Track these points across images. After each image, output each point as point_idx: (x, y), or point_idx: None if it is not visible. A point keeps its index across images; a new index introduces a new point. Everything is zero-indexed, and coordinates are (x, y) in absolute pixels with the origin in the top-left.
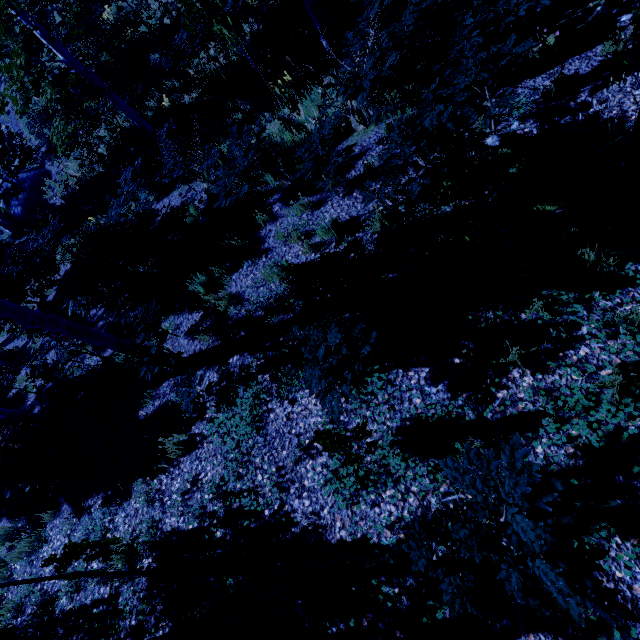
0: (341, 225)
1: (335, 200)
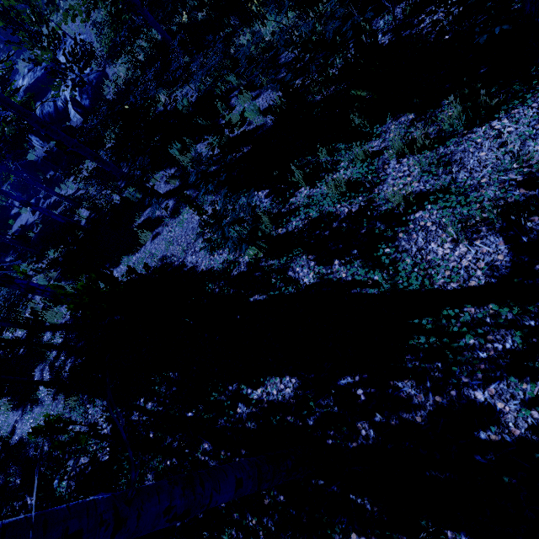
0: (260, 110)
1: (265, 94)
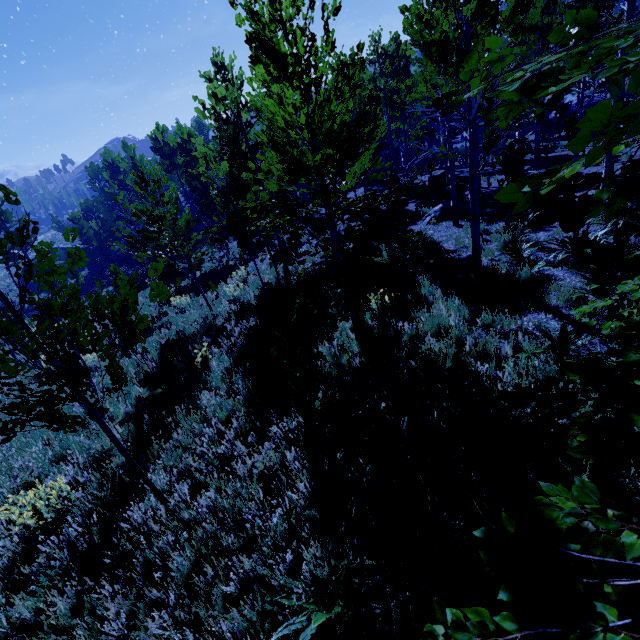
0: None
1: None
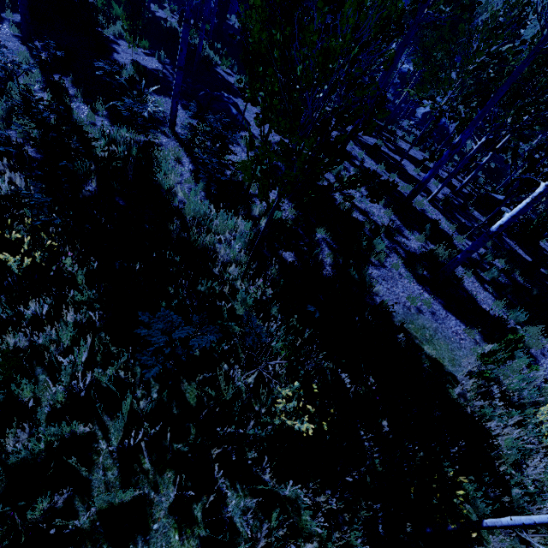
0: None
1: None
